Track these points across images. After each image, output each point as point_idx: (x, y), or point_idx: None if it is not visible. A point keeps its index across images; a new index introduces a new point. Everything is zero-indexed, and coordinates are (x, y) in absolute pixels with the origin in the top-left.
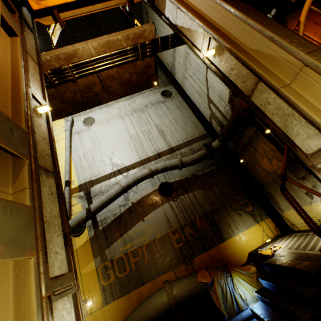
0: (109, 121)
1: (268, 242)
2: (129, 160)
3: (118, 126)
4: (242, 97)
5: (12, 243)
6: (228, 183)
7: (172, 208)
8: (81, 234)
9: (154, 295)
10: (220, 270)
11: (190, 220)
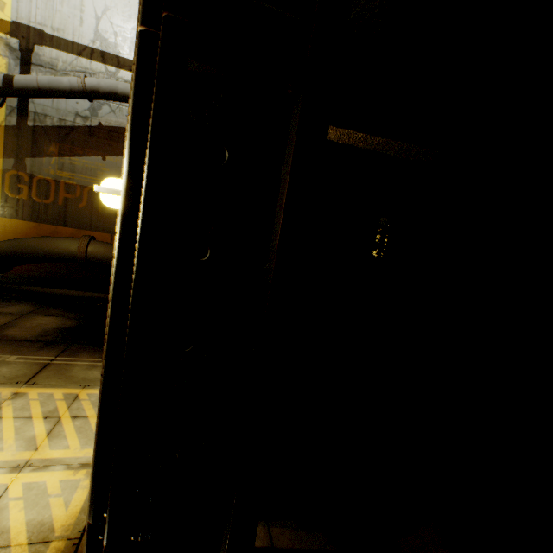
0: None
1: None
2: (130, 50)
3: None
4: None
5: None
6: None
7: None
8: None
9: (65, 238)
10: None
11: None
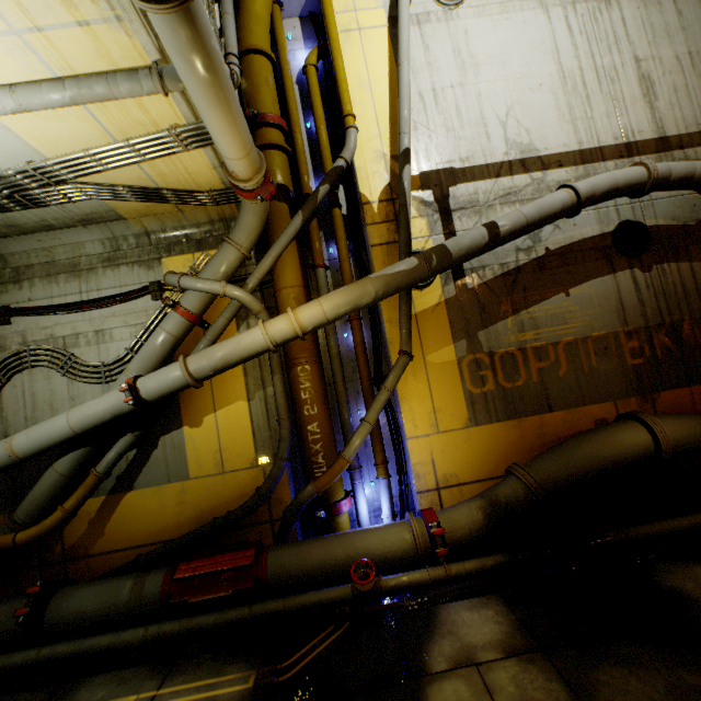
0: (505, 8)
1: None
2: (550, 142)
3: (530, 30)
4: None
5: None
6: None
7: (636, 286)
8: (426, 286)
9: (615, 428)
10: None
11: (670, 321)
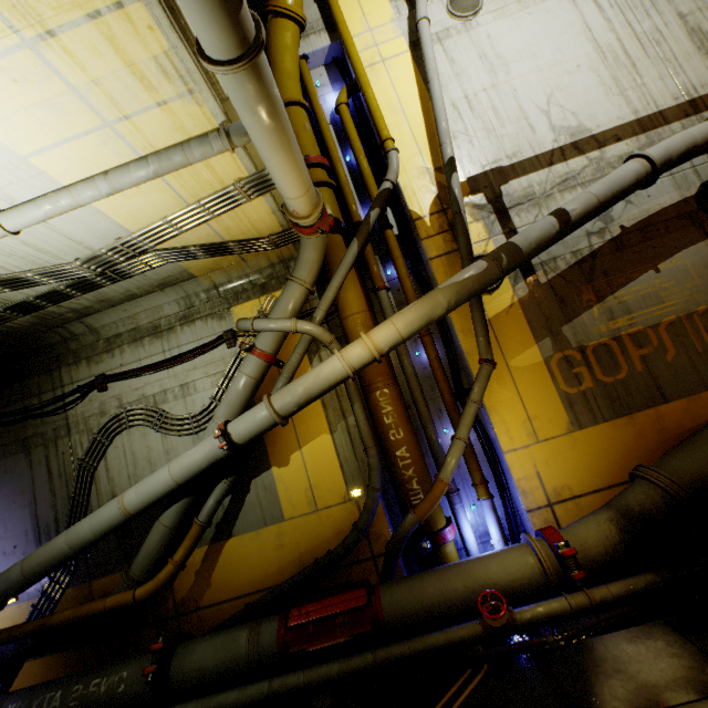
0: (525, 4)
1: None
2: (601, 119)
3: (555, 18)
4: None
5: None
6: None
7: None
8: (495, 289)
9: None
10: None
11: None
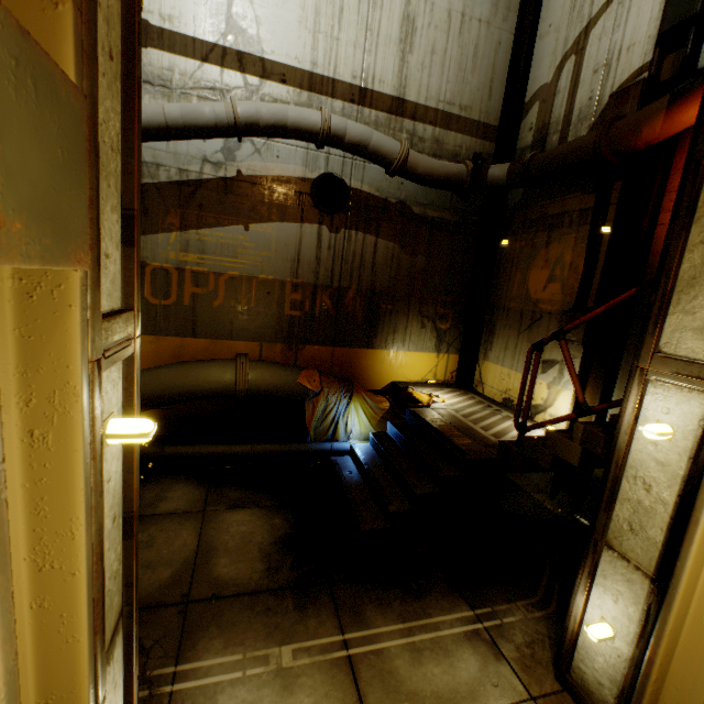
0: None
1: (430, 383)
2: (281, 46)
3: None
4: (700, 148)
5: (43, 216)
6: (448, 265)
7: (319, 243)
8: None
9: (212, 364)
10: (340, 384)
11: (339, 286)
